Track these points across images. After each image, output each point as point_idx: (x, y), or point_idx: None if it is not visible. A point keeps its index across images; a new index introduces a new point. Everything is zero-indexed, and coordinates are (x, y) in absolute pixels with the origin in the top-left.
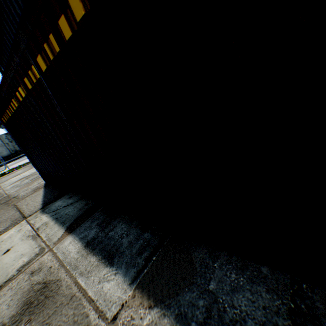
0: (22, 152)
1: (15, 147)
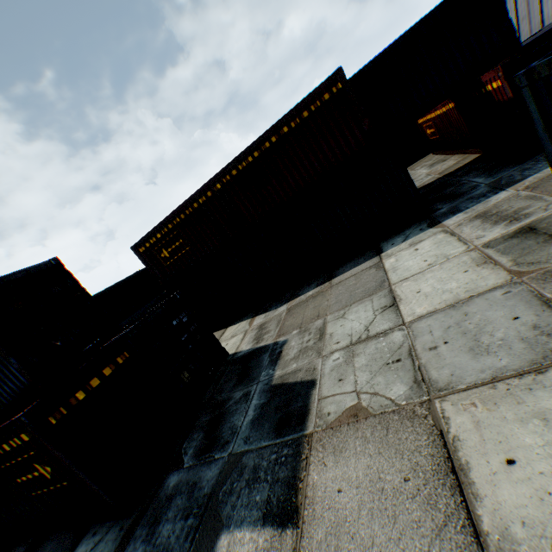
0: None
1: None
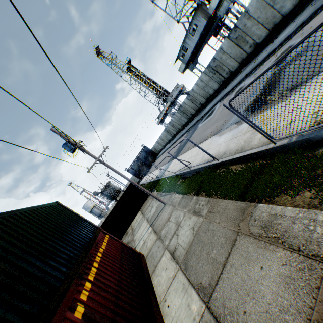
0: (227, 82)
1: (219, 78)
